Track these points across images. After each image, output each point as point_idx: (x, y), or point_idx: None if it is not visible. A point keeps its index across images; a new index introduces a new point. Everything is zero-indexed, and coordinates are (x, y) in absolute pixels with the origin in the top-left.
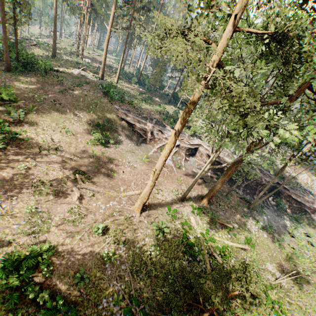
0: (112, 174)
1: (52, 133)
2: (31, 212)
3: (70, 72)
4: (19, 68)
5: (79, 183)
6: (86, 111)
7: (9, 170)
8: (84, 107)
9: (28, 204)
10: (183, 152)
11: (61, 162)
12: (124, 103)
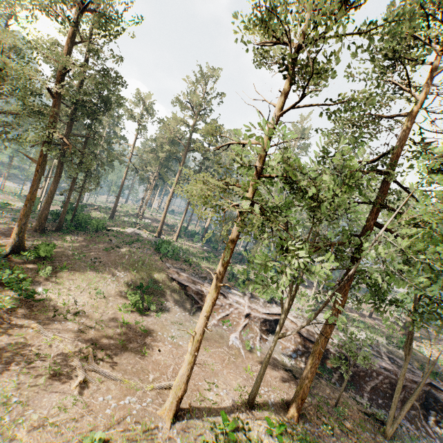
0: (142, 352)
1: (79, 294)
2: (3, 400)
3: (123, 231)
4: (69, 228)
5: (90, 362)
6: (129, 270)
7: (4, 338)
8: (127, 265)
9: (4, 388)
10: (257, 326)
11: (75, 332)
12: (178, 261)
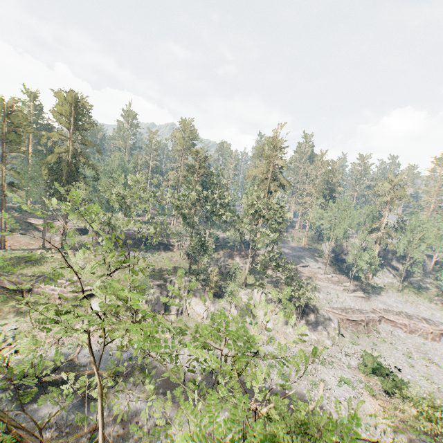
0: None
1: None
2: None
3: None
4: None
5: None
6: None
7: None
8: None
9: None
10: None
11: None
12: (33, 214)
